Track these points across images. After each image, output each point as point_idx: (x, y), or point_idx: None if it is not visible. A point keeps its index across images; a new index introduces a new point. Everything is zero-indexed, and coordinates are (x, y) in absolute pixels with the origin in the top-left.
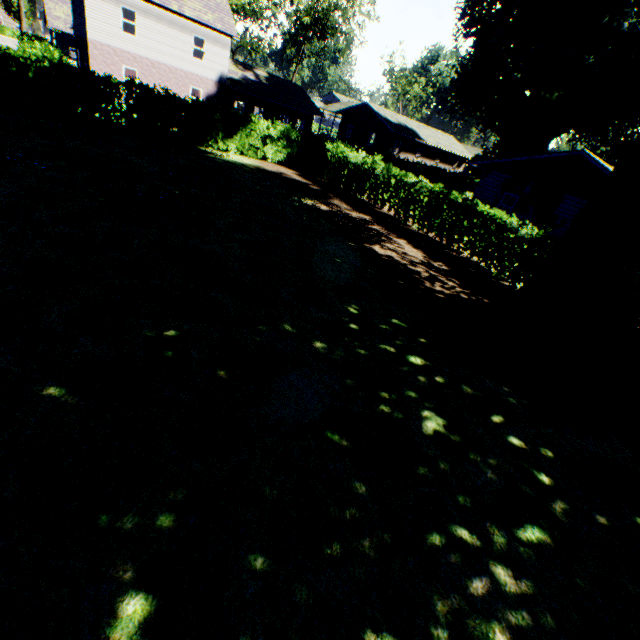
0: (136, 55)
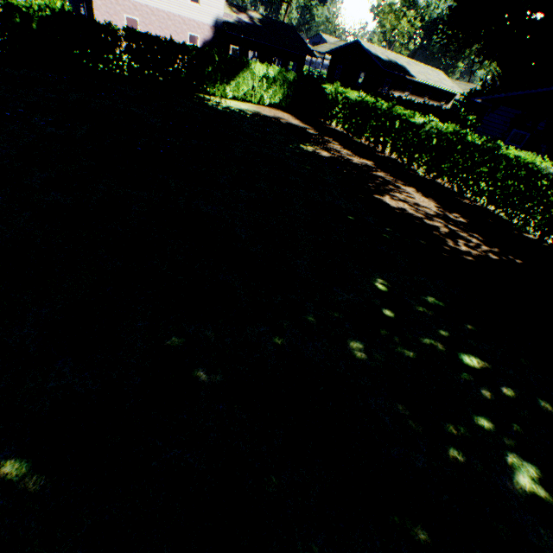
0: (136, 3)
